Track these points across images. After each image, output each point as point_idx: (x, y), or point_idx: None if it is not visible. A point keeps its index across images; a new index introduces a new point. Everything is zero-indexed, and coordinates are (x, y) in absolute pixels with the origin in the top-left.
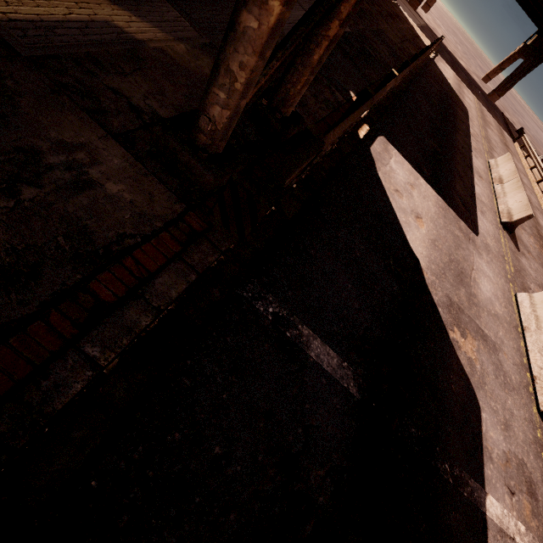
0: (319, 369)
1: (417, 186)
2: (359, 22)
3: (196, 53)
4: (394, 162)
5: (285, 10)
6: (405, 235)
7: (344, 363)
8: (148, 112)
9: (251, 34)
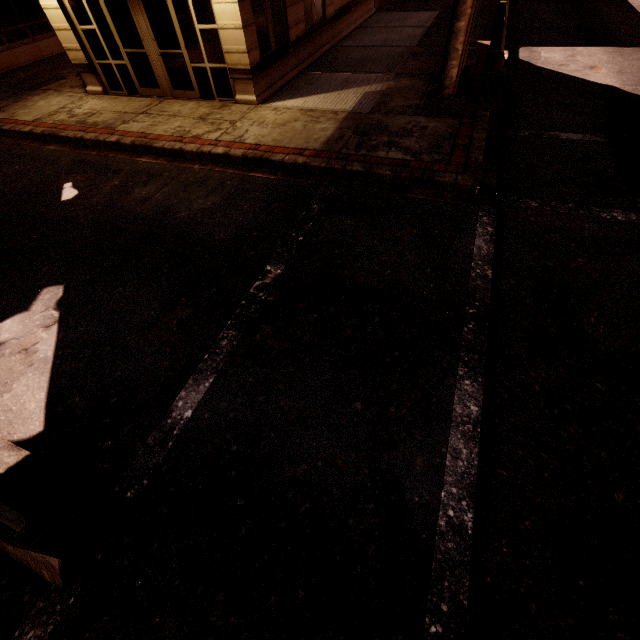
0: (572, 140)
1: (577, 54)
2: (437, 1)
3: (398, 81)
4: (545, 54)
5: (472, 10)
6: (587, 81)
7: (587, 135)
8: (412, 105)
9: (462, 28)
